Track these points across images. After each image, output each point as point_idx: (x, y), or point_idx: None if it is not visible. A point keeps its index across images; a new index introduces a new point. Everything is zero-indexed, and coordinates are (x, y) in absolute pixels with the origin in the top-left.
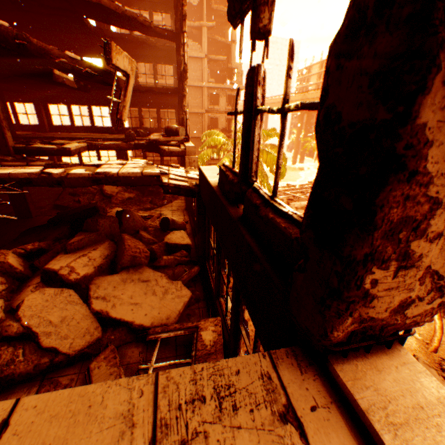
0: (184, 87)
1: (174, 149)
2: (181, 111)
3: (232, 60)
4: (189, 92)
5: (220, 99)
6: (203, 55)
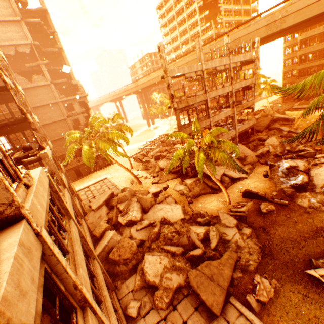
0: (27, 117)
1: (31, 159)
2: (35, 130)
3: (73, 78)
4: (49, 108)
5: (74, 106)
6: (49, 82)
